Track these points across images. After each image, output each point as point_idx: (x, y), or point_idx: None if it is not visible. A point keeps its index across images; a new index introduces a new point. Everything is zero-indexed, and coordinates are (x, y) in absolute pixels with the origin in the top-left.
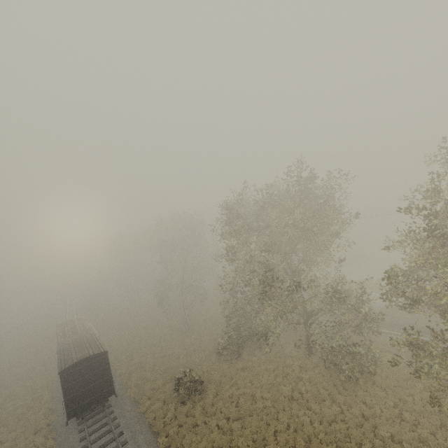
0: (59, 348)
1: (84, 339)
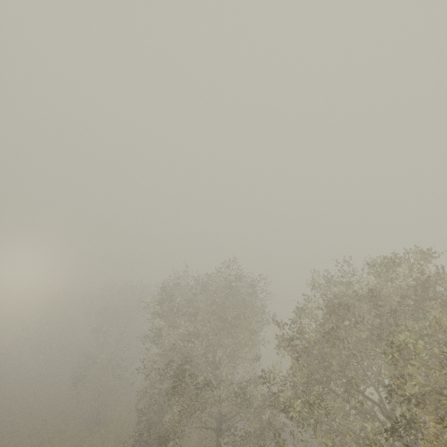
0: None
1: None
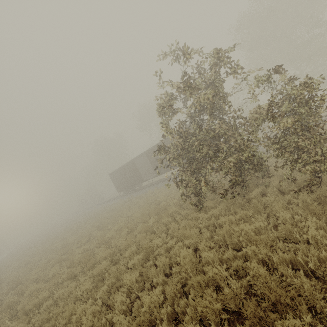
0: (154, 145)
1: None
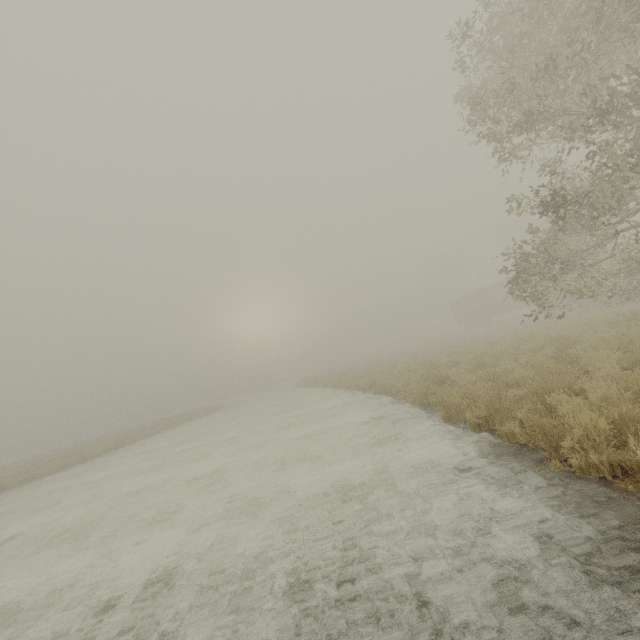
0: None
1: None
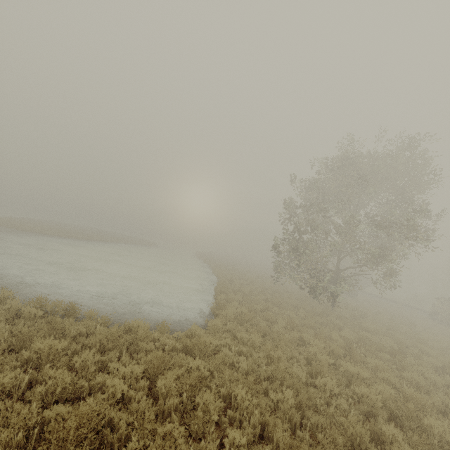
0: None
1: None
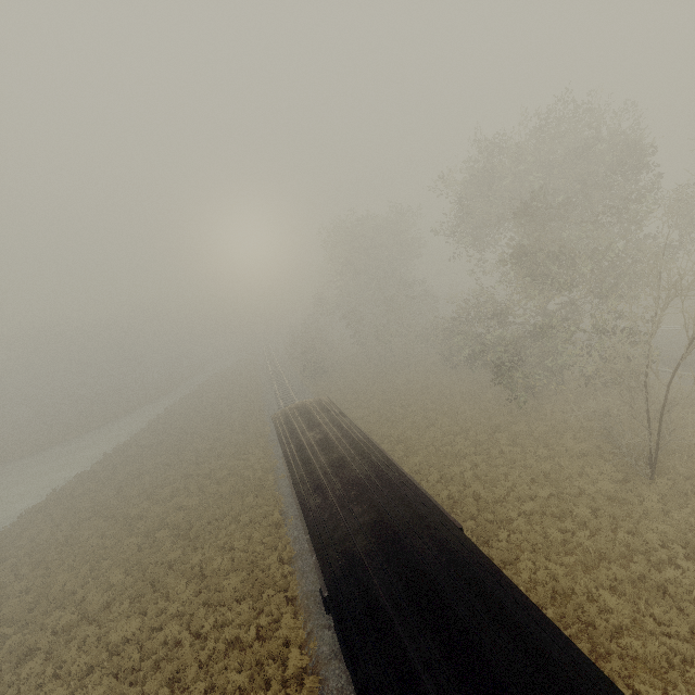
0: (331, 573)
1: (419, 551)
